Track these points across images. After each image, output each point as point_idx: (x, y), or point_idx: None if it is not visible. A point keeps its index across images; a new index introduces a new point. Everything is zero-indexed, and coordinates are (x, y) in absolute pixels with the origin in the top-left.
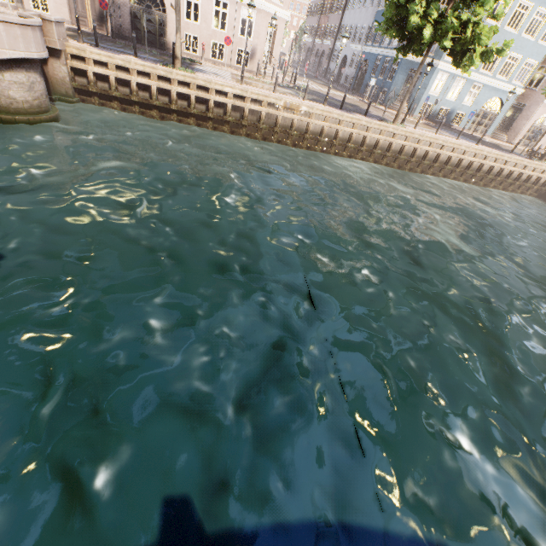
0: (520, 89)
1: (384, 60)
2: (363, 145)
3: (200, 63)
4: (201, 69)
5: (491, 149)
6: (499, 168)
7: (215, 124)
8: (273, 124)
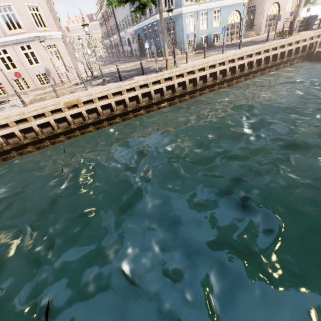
0: None
1: (147, 28)
2: (152, 98)
3: (8, 101)
4: (2, 107)
5: (252, 46)
6: (265, 57)
7: (19, 150)
8: (68, 123)
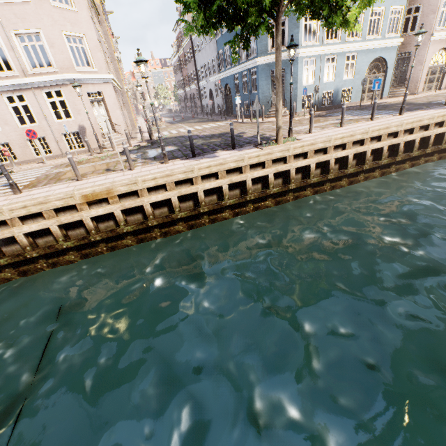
0: (398, 38)
1: (241, 76)
2: (246, 192)
3: (11, 172)
4: None
5: (423, 112)
6: None
7: None
8: (87, 229)
